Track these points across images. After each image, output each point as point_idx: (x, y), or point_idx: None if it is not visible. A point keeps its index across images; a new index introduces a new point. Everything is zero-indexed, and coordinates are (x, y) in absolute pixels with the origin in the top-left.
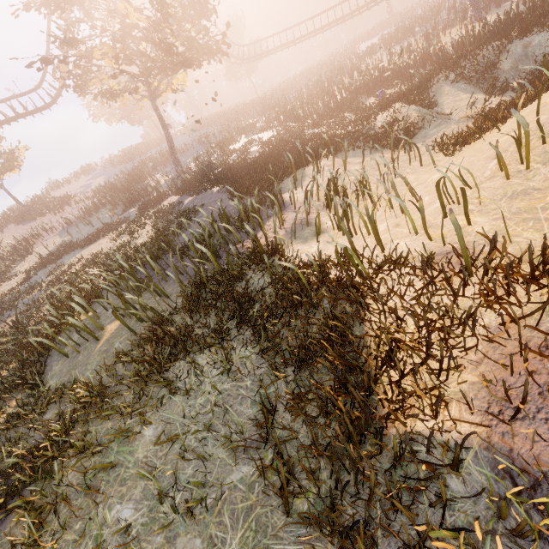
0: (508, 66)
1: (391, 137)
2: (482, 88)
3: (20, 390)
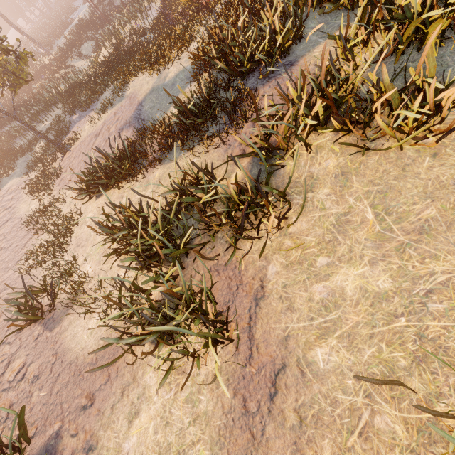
0: (85, 52)
1: (72, 70)
2: (84, 60)
3: (37, 139)
